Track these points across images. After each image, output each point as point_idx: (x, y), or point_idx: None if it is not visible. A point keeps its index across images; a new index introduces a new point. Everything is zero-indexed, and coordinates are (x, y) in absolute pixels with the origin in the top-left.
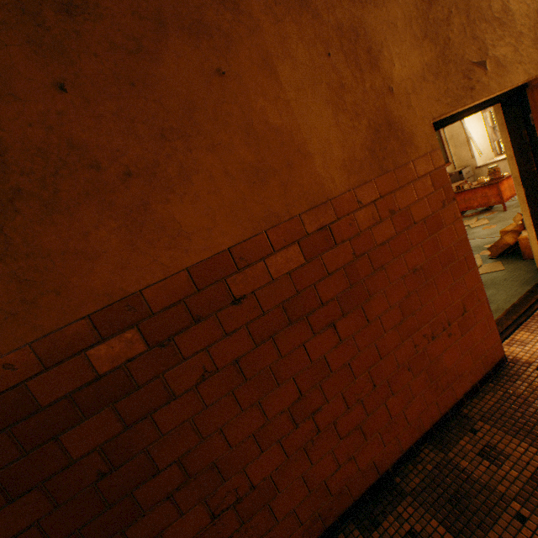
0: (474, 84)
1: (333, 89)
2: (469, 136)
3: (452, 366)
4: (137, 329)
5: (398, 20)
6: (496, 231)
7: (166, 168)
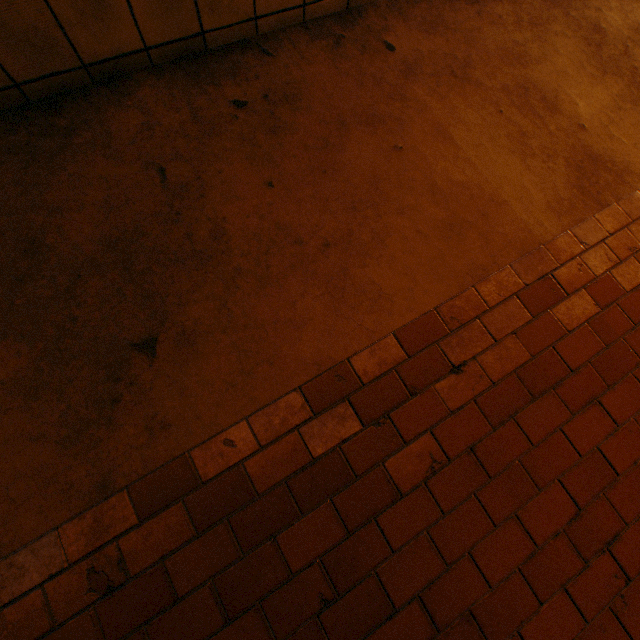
0: None
1: (513, 139)
2: None
3: None
4: (348, 402)
5: (567, 68)
6: None
7: (360, 235)
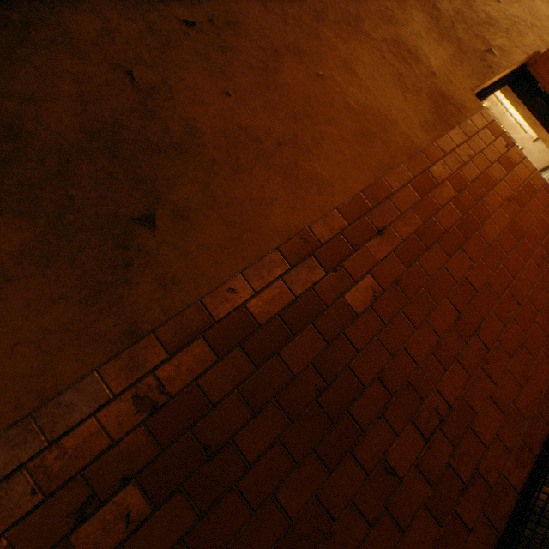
0: (490, 64)
1: (394, 77)
2: None
3: None
4: (313, 257)
5: (420, 32)
6: None
7: (303, 138)
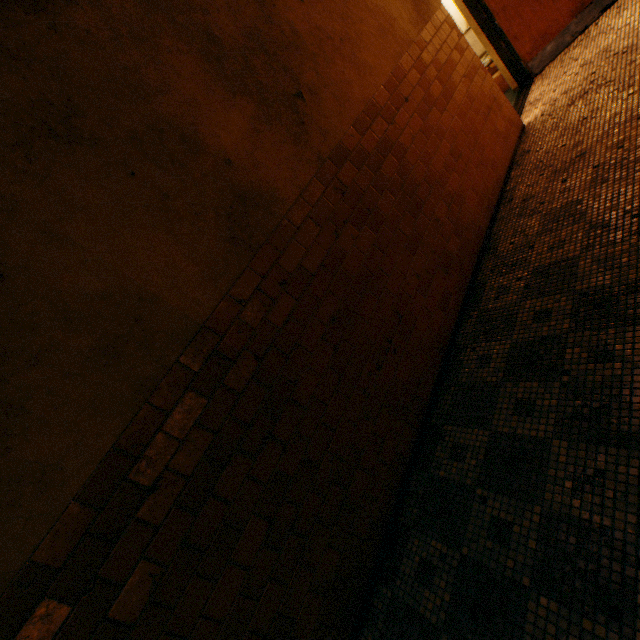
0: None
1: None
2: None
3: (503, 131)
4: (380, 117)
5: None
6: None
7: (351, 35)
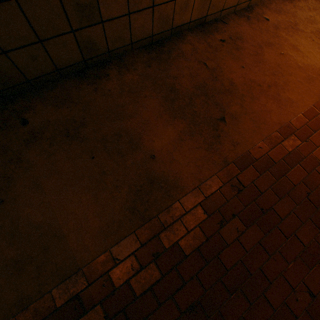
0: None
1: None
2: None
3: None
4: (294, 135)
5: None
6: None
7: (279, 83)
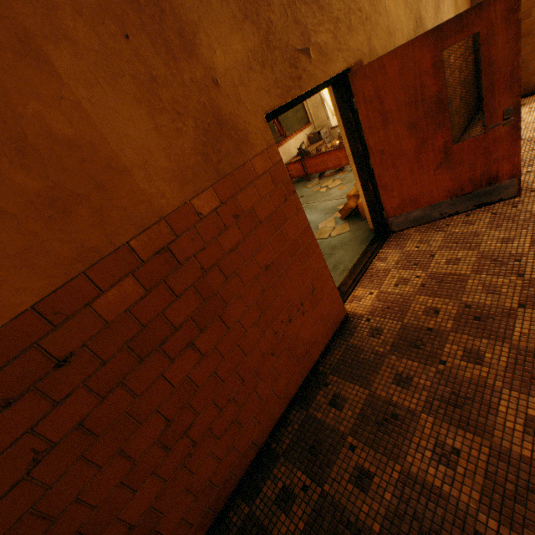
0: (301, 73)
1: (142, 83)
2: (323, 98)
3: (309, 337)
4: None
5: None
6: (346, 192)
7: None
